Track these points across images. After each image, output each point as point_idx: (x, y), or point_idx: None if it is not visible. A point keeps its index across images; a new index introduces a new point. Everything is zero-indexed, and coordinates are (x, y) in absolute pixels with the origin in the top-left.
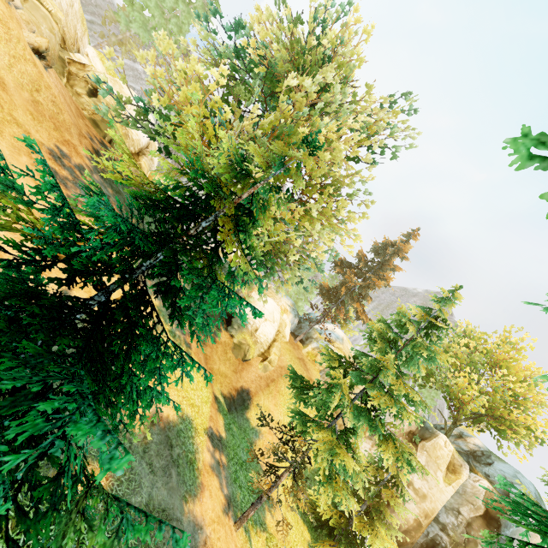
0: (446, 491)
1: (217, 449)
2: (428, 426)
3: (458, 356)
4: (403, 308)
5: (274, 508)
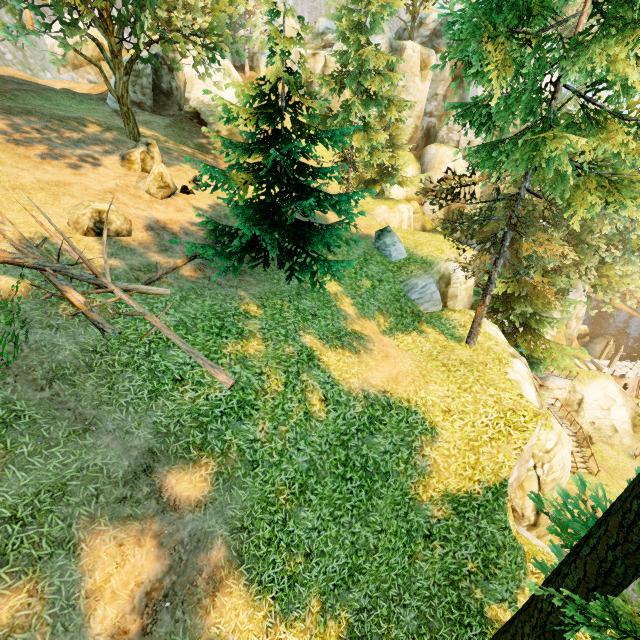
0: (425, 89)
1: None
2: (396, 46)
3: None
4: None
5: None
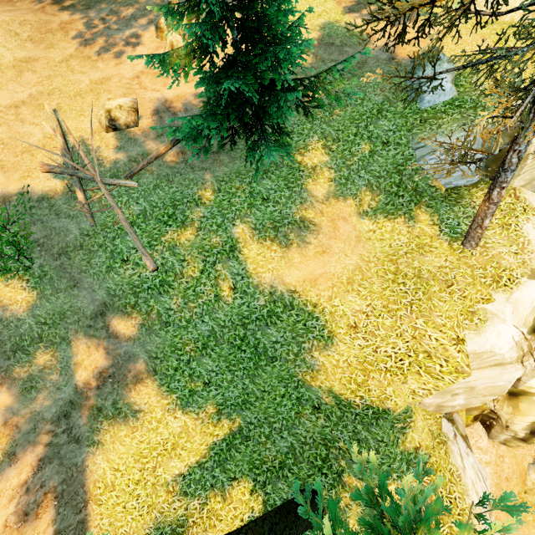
0: None
1: (361, 10)
2: None
3: None
4: None
5: None
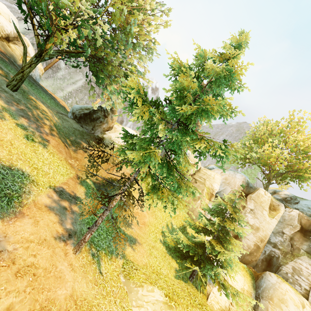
0: (272, 223)
1: (67, 201)
2: (251, 186)
3: (262, 137)
4: (199, 48)
5: (136, 245)
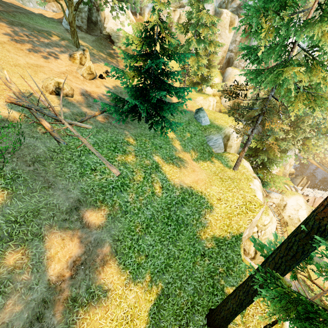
0: (230, 36)
1: None
2: (218, 11)
3: None
4: None
5: None
